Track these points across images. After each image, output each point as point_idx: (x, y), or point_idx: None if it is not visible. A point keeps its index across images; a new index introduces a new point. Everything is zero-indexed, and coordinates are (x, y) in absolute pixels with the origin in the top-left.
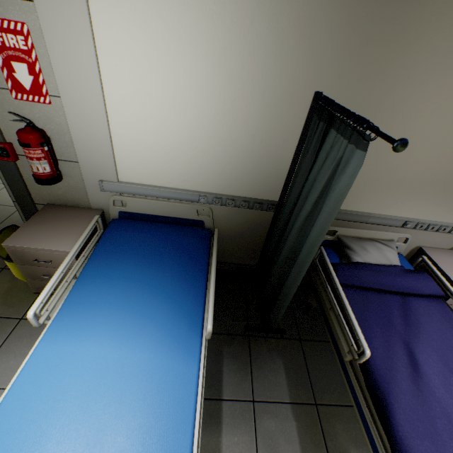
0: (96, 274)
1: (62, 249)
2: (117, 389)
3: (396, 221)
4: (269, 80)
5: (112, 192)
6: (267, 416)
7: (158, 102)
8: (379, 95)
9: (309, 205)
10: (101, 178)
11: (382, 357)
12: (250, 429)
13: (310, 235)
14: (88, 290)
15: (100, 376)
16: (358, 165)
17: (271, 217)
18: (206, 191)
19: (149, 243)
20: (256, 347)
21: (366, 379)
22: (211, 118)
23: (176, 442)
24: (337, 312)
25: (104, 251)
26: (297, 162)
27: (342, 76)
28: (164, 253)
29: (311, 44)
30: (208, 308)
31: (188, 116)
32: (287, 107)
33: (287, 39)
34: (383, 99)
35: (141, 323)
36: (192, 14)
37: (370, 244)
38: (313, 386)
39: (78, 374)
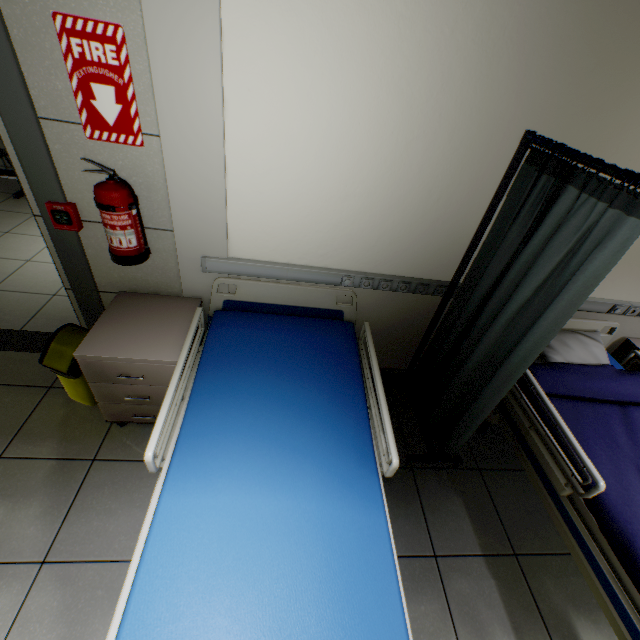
0: (214, 392)
1: (162, 358)
2: (287, 554)
3: (601, 306)
4: (463, 114)
5: (216, 274)
6: (457, 575)
7: (302, 144)
8: (607, 136)
9: (529, 290)
10: (204, 253)
11: (616, 489)
12: (439, 594)
13: (533, 331)
14: (209, 416)
15: (260, 538)
16: (629, 239)
17: (435, 304)
18: (351, 269)
19: (276, 345)
20: (424, 482)
21: (599, 519)
22: (375, 167)
23: (385, 620)
24: (543, 431)
25: (216, 359)
26: (486, 228)
27: (562, 110)
28: (300, 359)
29: (529, 64)
30: (377, 435)
31: (342, 164)
32: (482, 152)
33: (496, 56)
34: (611, 141)
35: (294, 460)
36: (369, 18)
37: (571, 337)
38: (507, 531)
39: (230, 537)
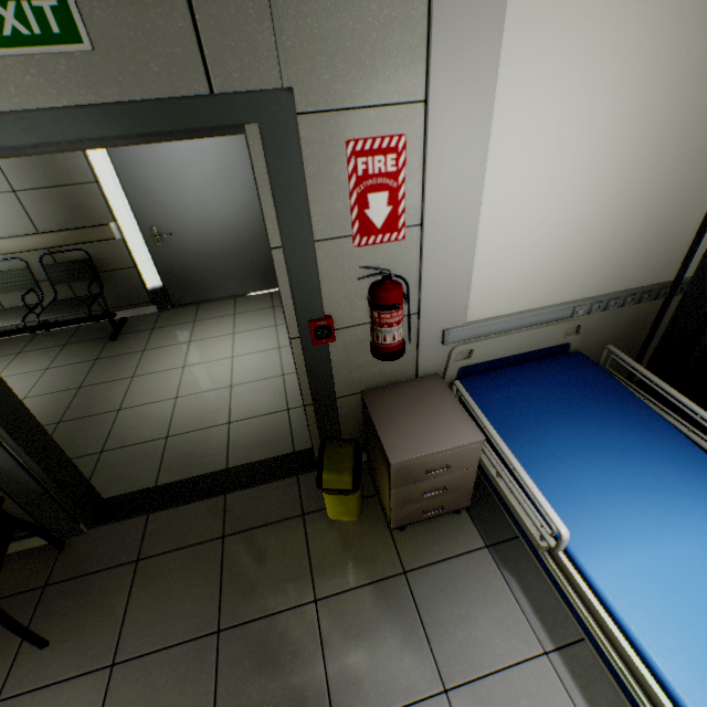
0: (531, 458)
1: (470, 440)
2: None
3: None
4: (691, 120)
5: (453, 343)
6: None
7: (547, 191)
8: None
9: None
10: (444, 326)
11: None
12: None
13: None
14: (550, 482)
15: None
16: None
17: (651, 308)
18: (577, 298)
19: (539, 395)
20: None
21: None
22: (609, 193)
23: None
24: None
25: (502, 426)
26: None
27: None
28: (573, 401)
29: None
30: None
31: (580, 199)
32: (705, 149)
33: None
34: None
35: (663, 498)
36: (619, 62)
37: None
38: None
39: (686, 588)
